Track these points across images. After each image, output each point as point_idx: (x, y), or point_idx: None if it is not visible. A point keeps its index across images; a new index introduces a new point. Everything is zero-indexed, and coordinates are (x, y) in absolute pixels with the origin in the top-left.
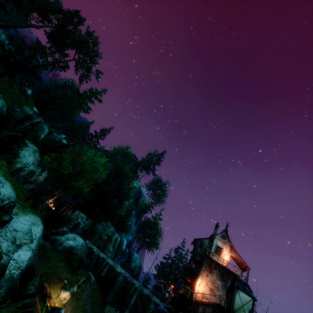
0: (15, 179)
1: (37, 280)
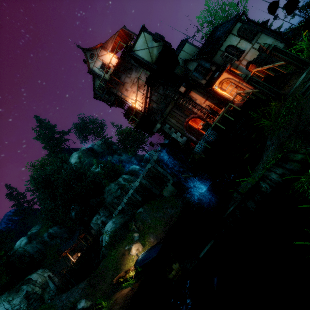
0: None
1: None
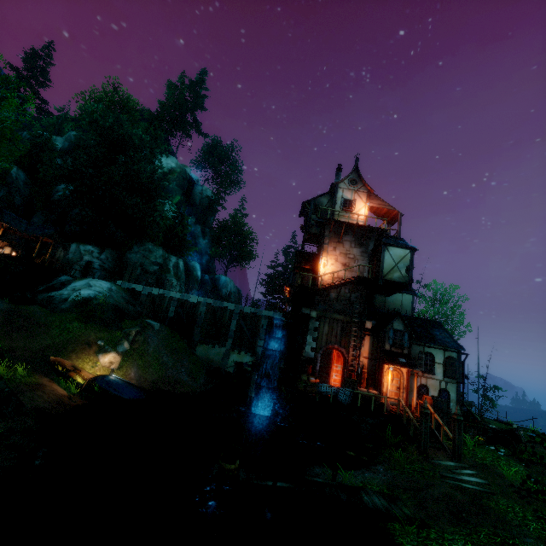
0: None
1: None
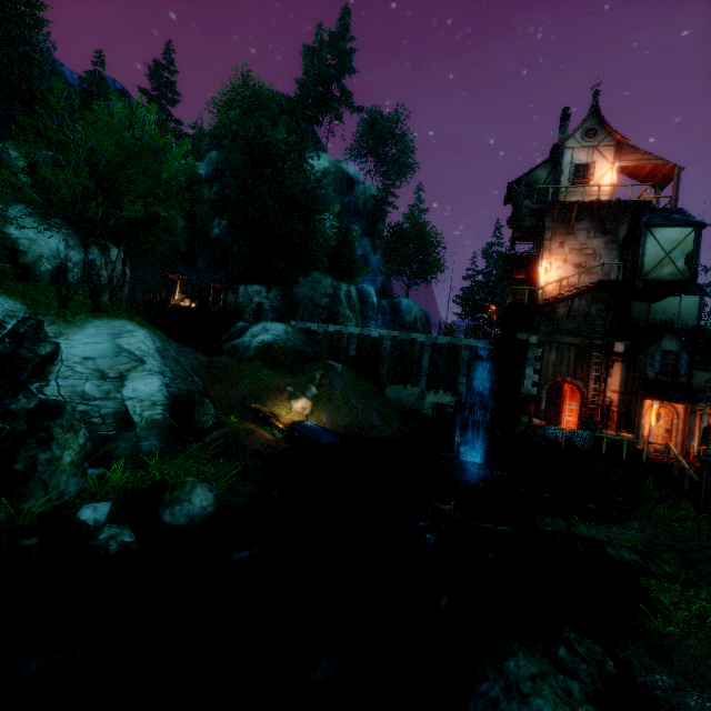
0: (23, 283)
1: (209, 406)
